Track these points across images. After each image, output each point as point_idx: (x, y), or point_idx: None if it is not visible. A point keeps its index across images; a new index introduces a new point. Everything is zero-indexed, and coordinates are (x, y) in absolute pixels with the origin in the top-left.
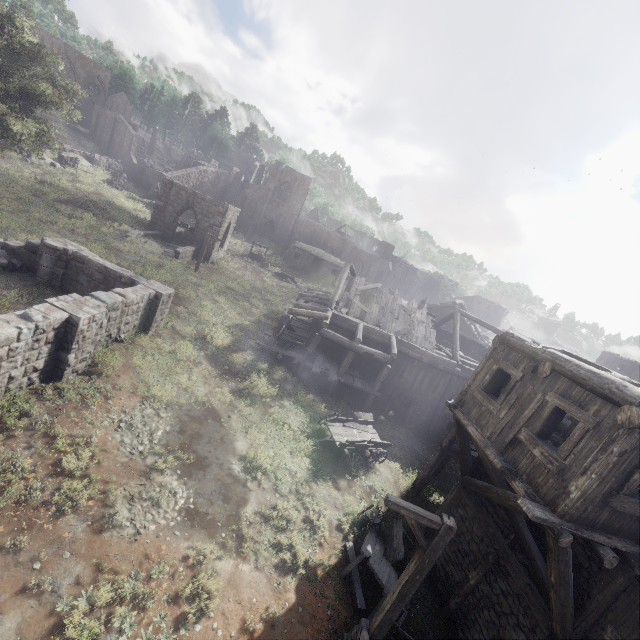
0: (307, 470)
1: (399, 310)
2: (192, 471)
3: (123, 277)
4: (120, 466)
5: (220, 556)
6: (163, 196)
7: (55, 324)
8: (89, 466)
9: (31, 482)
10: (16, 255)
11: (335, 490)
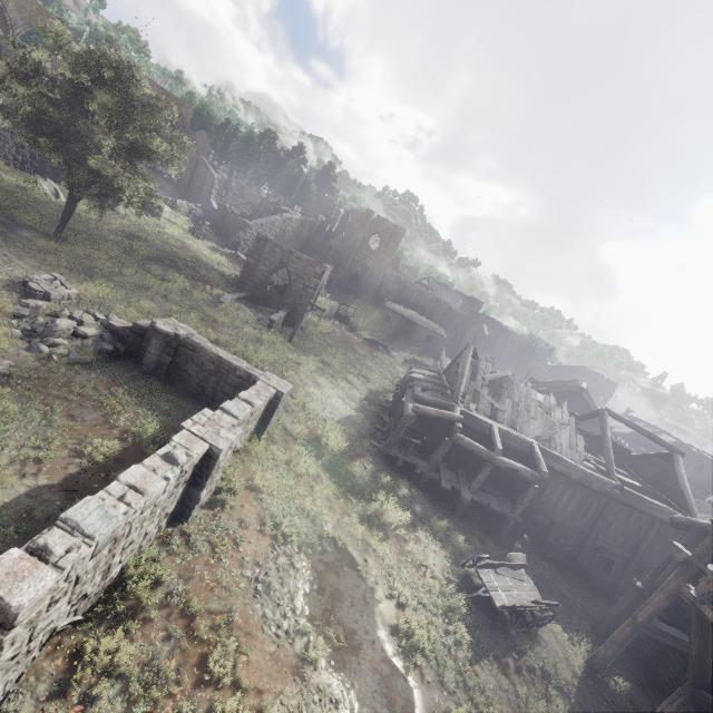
0: (465, 644)
1: (536, 407)
2: (346, 659)
3: (238, 370)
4: (269, 660)
5: None
6: (255, 253)
7: (196, 461)
8: (236, 664)
9: (178, 700)
10: (120, 337)
11: (503, 676)
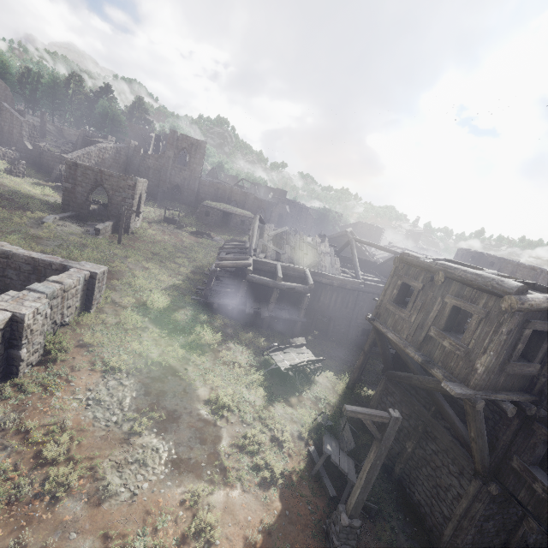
0: (263, 397)
1: (307, 246)
2: (167, 426)
3: (53, 264)
4: (100, 440)
5: (211, 491)
6: (70, 178)
7: None
8: (70, 449)
9: (17, 480)
10: None
11: (289, 407)
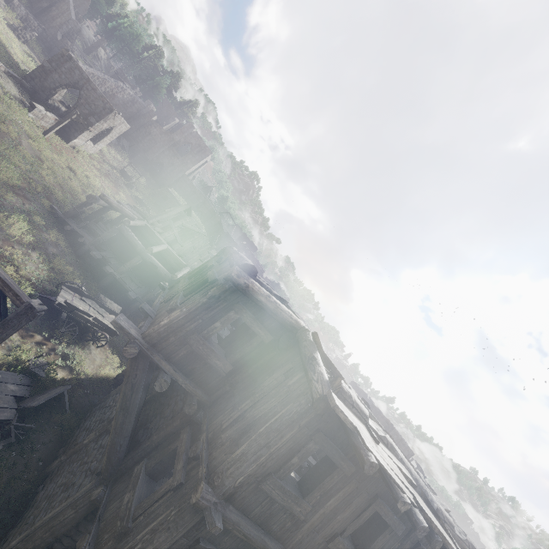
0: None
1: (208, 257)
2: None
3: None
4: None
5: None
6: (55, 62)
7: None
8: None
9: None
10: None
11: (18, 336)
